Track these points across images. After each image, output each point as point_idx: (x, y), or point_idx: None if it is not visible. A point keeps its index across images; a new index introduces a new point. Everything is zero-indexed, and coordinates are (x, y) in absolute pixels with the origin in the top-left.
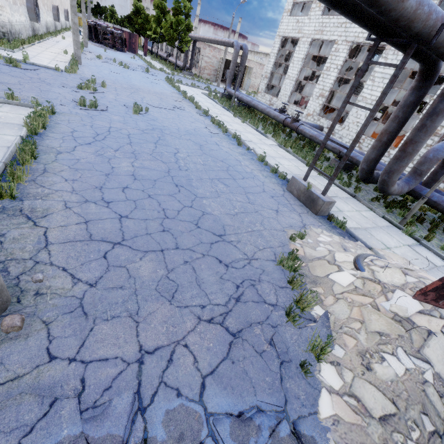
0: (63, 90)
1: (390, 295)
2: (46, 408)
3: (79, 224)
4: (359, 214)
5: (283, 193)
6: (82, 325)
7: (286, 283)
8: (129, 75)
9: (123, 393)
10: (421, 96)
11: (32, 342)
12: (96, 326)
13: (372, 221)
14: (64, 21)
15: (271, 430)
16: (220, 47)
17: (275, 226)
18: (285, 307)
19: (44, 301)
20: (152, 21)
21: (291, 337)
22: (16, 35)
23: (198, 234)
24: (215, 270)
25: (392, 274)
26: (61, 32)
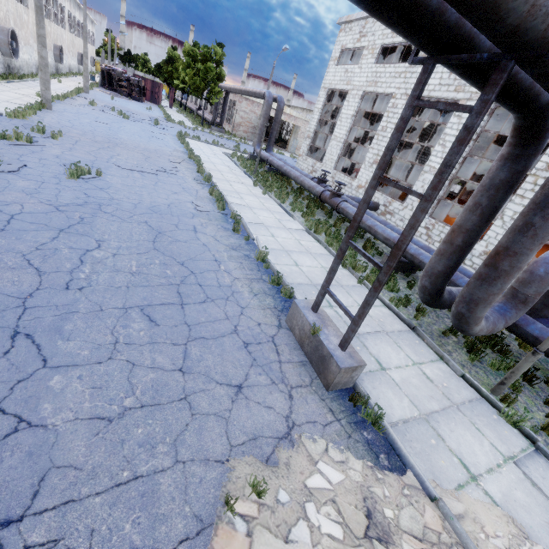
0: None
1: None
2: None
3: None
4: (418, 372)
5: (275, 332)
6: None
7: None
8: (121, 127)
9: None
10: (520, 172)
11: None
12: None
13: (442, 391)
14: (77, 65)
15: None
16: (260, 101)
17: (209, 446)
18: None
19: None
20: (181, 70)
21: None
22: None
23: None
24: None
25: None
26: (64, 76)
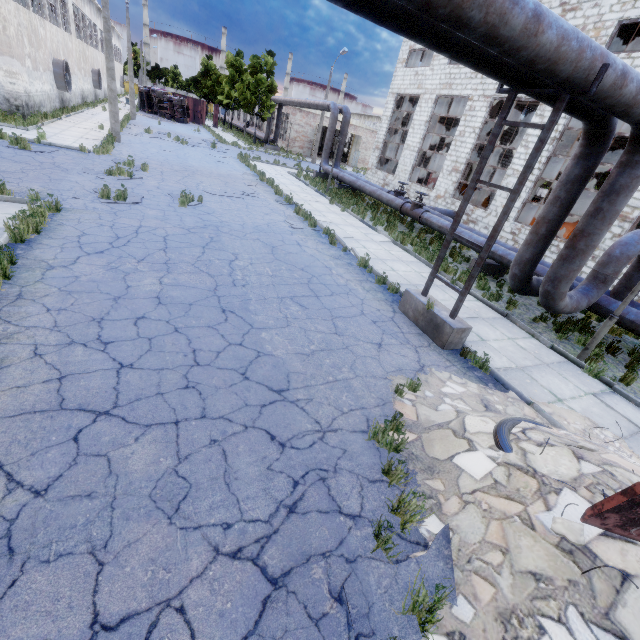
0: (84, 177)
1: (553, 500)
2: None
3: (48, 382)
4: (512, 343)
5: (392, 315)
6: None
7: (381, 473)
8: (186, 154)
9: None
10: (591, 168)
11: None
12: (24, 575)
13: (533, 355)
14: None
15: None
16: (316, 112)
17: (373, 371)
18: (375, 520)
19: None
20: (225, 83)
21: (379, 582)
22: (35, 108)
23: (244, 390)
24: (261, 455)
25: (556, 458)
26: (103, 103)
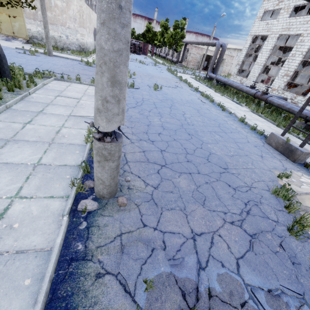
0: None
1: None
2: (150, 252)
3: (140, 152)
4: None
5: (263, 144)
6: (155, 210)
7: (281, 207)
8: (146, 68)
9: (188, 255)
10: None
11: (132, 214)
12: (163, 212)
13: None
14: None
15: (297, 309)
16: (203, 47)
17: (262, 167)
18: (285, 225)
19: (133, 193)
20: (158, 35)
21: (296, 247)
22: (88, 49)
23: (210, 166)
24: (227, 191)
25: None
26: None
